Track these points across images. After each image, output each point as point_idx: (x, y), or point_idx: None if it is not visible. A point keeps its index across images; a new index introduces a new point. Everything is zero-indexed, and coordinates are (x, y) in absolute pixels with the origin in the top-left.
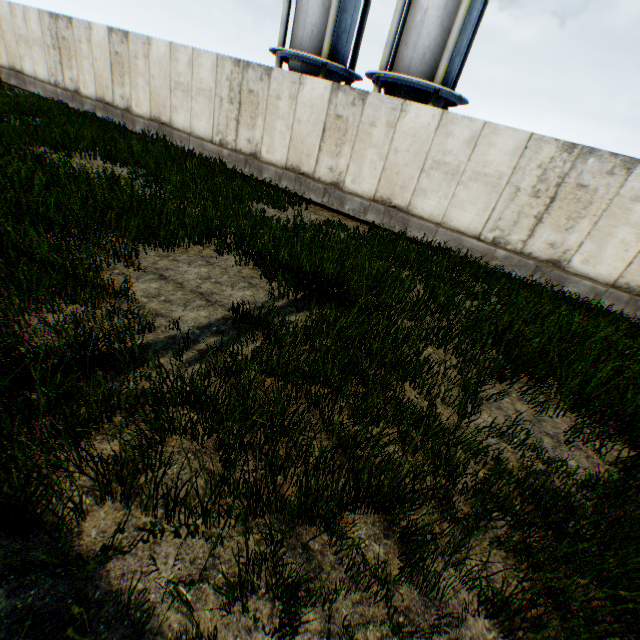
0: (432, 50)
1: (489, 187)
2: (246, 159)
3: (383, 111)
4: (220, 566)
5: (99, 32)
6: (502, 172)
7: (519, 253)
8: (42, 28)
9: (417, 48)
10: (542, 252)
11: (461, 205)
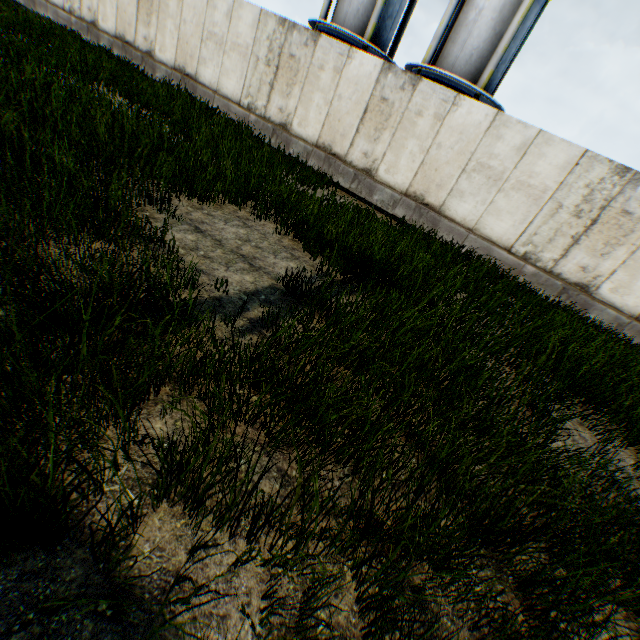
0: (480, 52)
1: (530, 199)
2: (274, 129)
3: (433, 101)
4: (319, 612)
5: None
6: (547, 186)
7: (548, 272)
8: None
9: (465, 47)
10: (572, 274)
11: (497, 213)
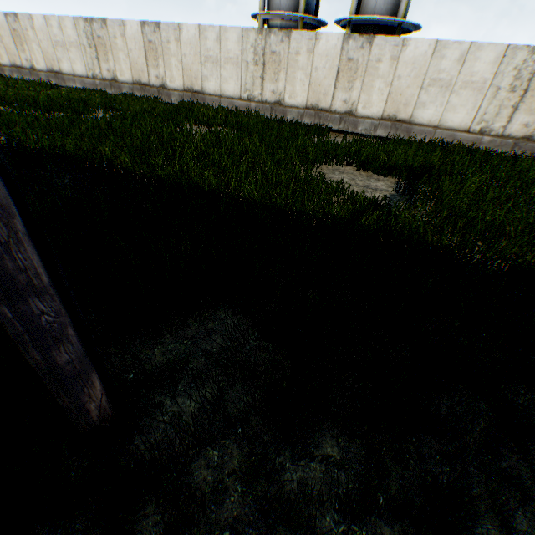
0: None
1: (475, 91)
2: (271, 107)
3: (387, 49)
4: None
5: (132, 27)
6: (485, 78)
7: (500, 136)
8: (77, 32)
9: None
10: (518, 132)
11: (453, 109)
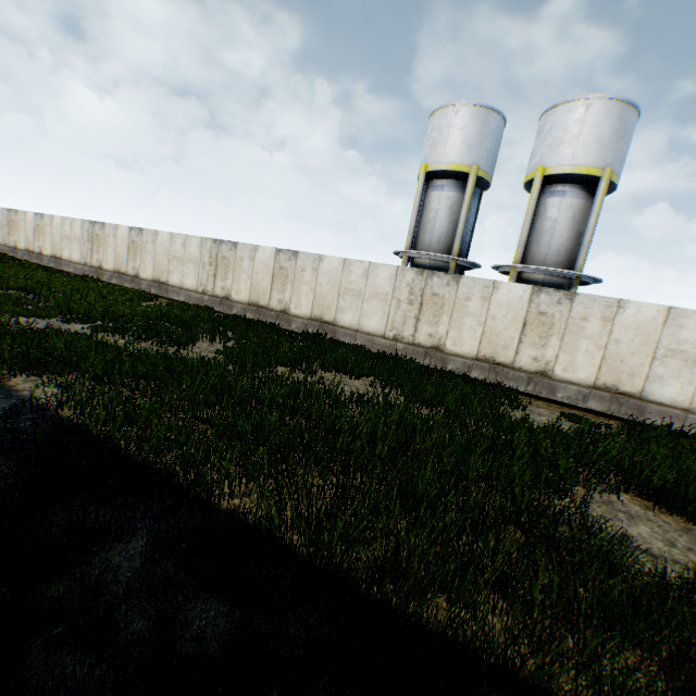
0: (565, 246)
1: None
2: (426, 351)
3: (595, 307)
4: None
5: (265, 251)
6: None
7: None
8: (201, 250)
9: (550, 245)
10: None
11: None
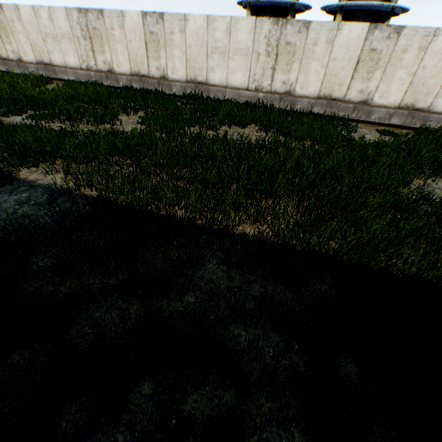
0: None
1: None
2: (281, 97)
3: (415, 39)
4: None
5: (131, 17)
6: None
7: None
8: (69, 23)
9: None
10: None
11: None
